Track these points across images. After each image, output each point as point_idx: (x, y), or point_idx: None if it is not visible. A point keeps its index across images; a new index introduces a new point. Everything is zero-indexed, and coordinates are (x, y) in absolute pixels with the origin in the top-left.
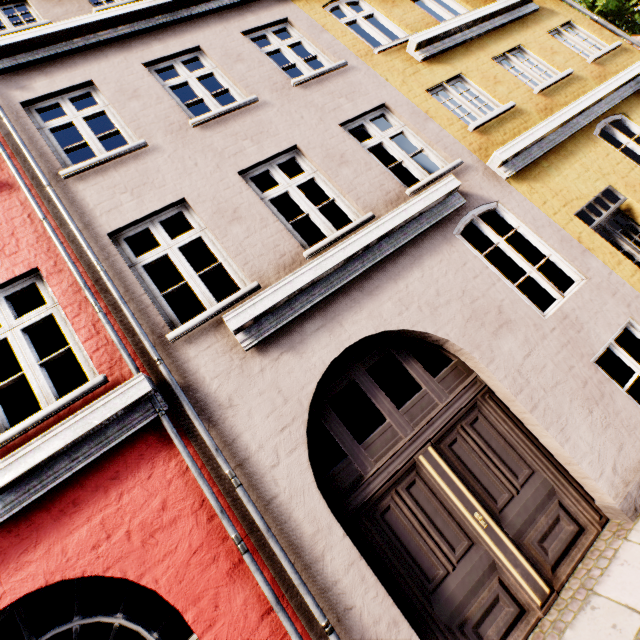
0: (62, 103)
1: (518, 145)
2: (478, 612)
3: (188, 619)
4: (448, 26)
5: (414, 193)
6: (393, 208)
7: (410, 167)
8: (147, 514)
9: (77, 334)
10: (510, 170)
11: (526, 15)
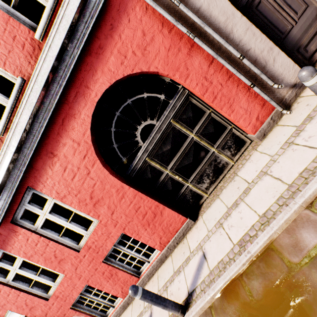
0: None
1: None
2: (307, 41)
3: (177, 78)
4: None
5: None
6: None
7: None
8: (137, 41)
9: None
10: None
11: None
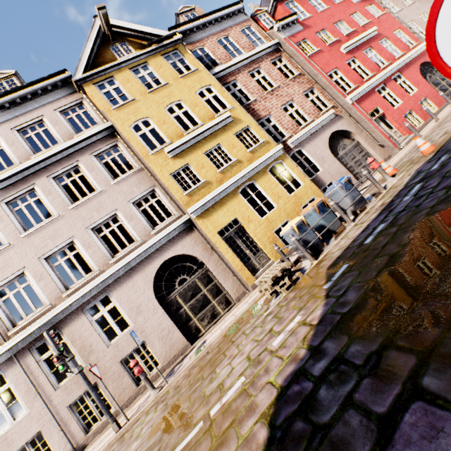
0: (381, 0)
1: None
2: None
3: None
4: None
5: None
6: None
7: None
8: None
9: (411, 37)
10: None
11: None
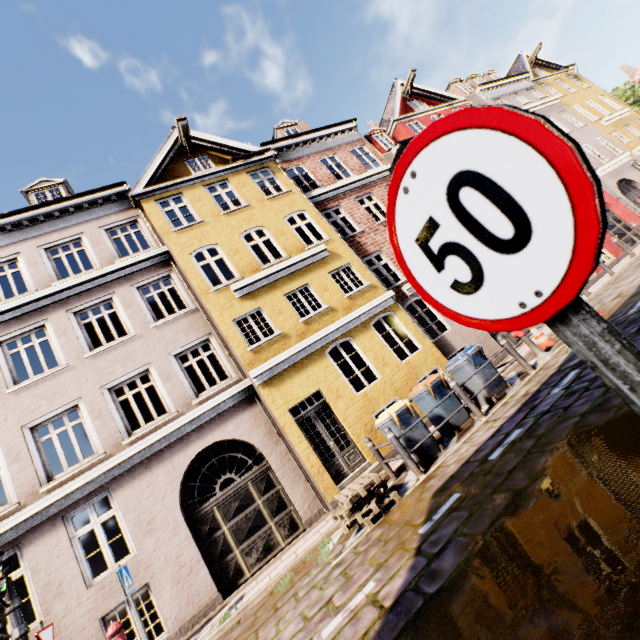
0: None
1: (639, 148)
2: None
3: (613, 206)
4: (611, 117)
5: (618, 156)
6: (615, 158)
7: (613, 151)
8: None
9: None
10: (638, 154)
11: (627, 116)
